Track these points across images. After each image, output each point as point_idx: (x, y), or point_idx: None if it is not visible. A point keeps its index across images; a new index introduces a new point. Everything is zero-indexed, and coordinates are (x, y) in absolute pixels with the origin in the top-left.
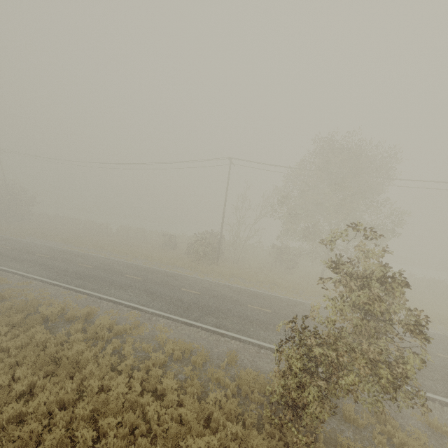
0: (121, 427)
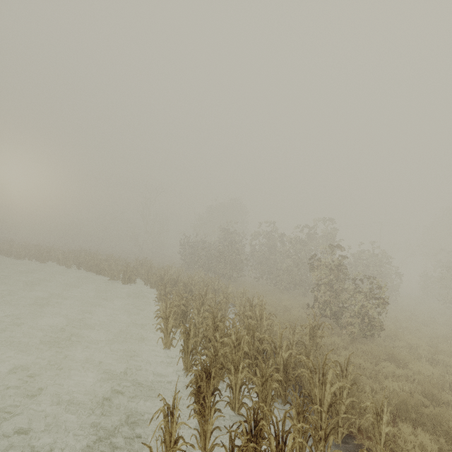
0: None
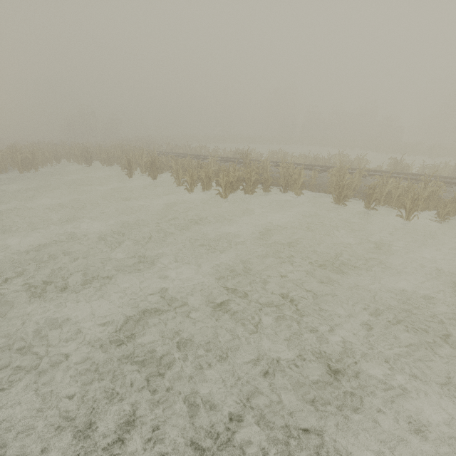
0: None
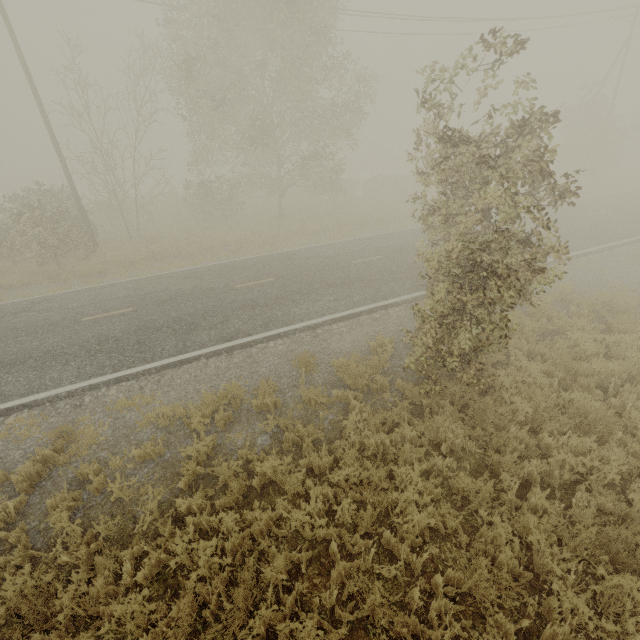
0: (289, 596)
